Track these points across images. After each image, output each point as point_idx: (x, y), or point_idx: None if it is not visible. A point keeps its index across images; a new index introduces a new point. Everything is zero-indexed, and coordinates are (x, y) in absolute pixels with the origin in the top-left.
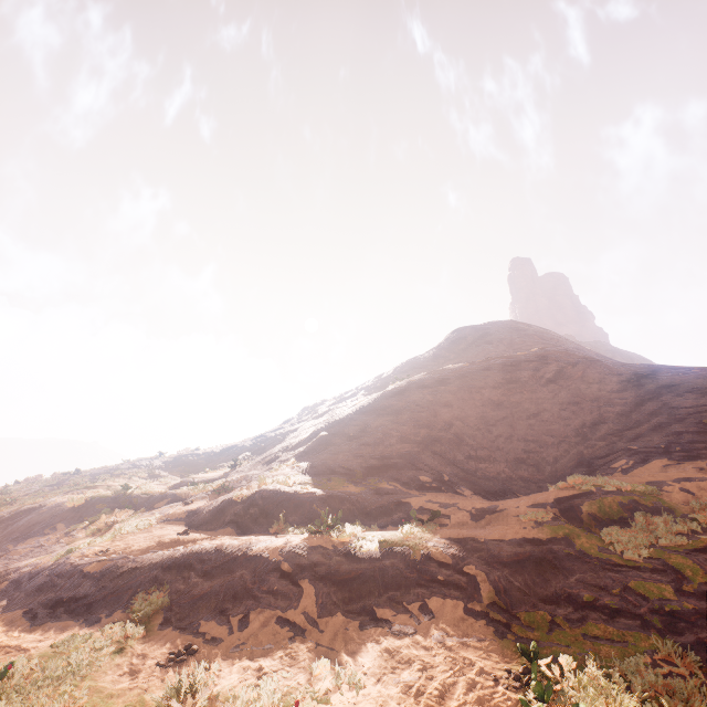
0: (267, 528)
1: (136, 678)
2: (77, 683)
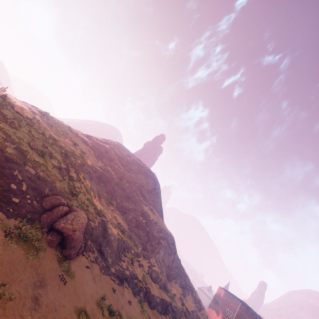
0: (161, 288)
1: None
2: None
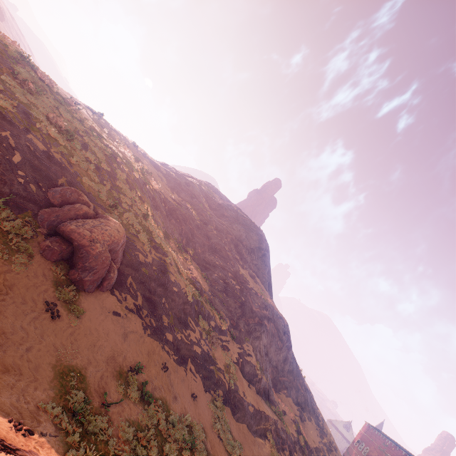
0: (260, 394)
1: None
2: None
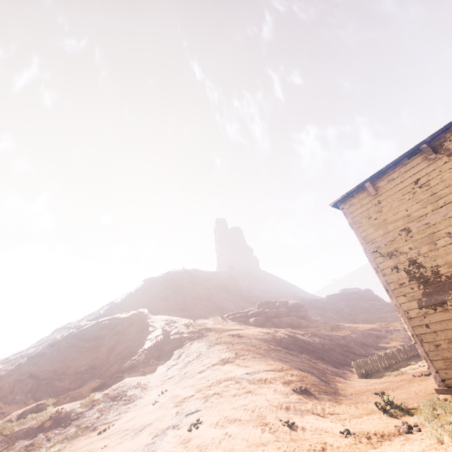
0: None
1: None
2: None
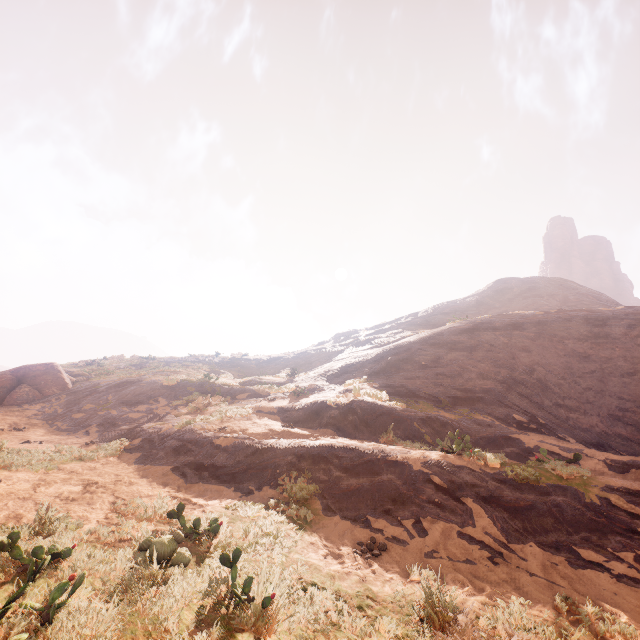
0: (370, 437)
1: (344, 563)
2: (285, 553)
